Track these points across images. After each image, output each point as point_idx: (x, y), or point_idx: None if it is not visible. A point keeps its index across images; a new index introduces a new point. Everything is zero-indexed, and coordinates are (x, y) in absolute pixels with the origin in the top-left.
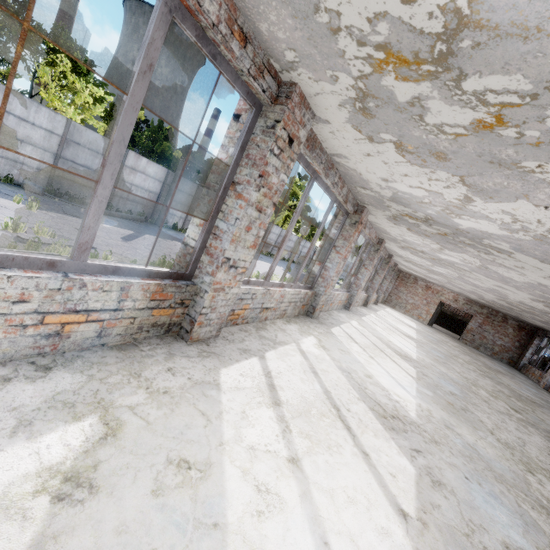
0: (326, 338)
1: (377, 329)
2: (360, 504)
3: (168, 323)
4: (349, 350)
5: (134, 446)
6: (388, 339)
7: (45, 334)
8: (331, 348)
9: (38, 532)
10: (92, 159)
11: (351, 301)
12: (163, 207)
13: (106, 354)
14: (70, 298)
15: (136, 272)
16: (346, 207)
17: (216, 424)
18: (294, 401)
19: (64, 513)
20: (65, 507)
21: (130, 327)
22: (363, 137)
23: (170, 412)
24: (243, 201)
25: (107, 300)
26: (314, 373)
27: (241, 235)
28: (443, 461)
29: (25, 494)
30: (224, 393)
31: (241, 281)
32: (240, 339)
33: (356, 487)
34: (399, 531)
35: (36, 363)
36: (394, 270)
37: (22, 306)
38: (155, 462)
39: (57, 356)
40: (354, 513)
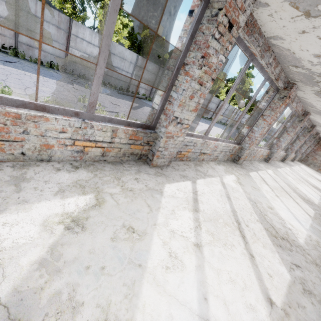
0: (243, 177)
1: (288, 178)
2: (238, 284)
3: (140, 154)
4: (259, 188)
5: (108, 213)
6: (296, 186)
7: (76, 151)
8: (245, 184)
9: (55, 240)
10: (120, 63)
11: (270, 156)
12: (155, 90)
13: (106, 165)
14: (86, 133)
15: (121, 122)
16: (277, 84)
17: (154, 213)
18: (208, 212)
19: (68, 235)
20: (69, 233)
21: (118, 153)
22: (300, 13)
23: (130, 201)
24: (189, 77)
25: (105, 136)
26: (228, 198)
27: (185, 102)
28: (318, 279)
29: (54, 222)
30: (164, 197)
31: (185, 133)
32: (182, 169)
33: (237, 274)
34: (263, 311)
35: (72, 164)
36: (314, 137)
37: (64, 134)
38: (116, 224)
39: (82, 162)
40: (231, 288)
